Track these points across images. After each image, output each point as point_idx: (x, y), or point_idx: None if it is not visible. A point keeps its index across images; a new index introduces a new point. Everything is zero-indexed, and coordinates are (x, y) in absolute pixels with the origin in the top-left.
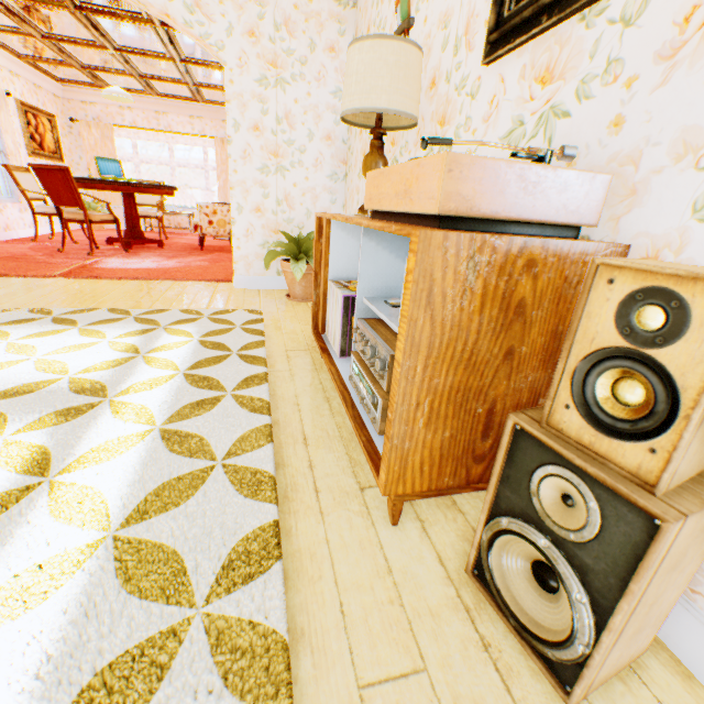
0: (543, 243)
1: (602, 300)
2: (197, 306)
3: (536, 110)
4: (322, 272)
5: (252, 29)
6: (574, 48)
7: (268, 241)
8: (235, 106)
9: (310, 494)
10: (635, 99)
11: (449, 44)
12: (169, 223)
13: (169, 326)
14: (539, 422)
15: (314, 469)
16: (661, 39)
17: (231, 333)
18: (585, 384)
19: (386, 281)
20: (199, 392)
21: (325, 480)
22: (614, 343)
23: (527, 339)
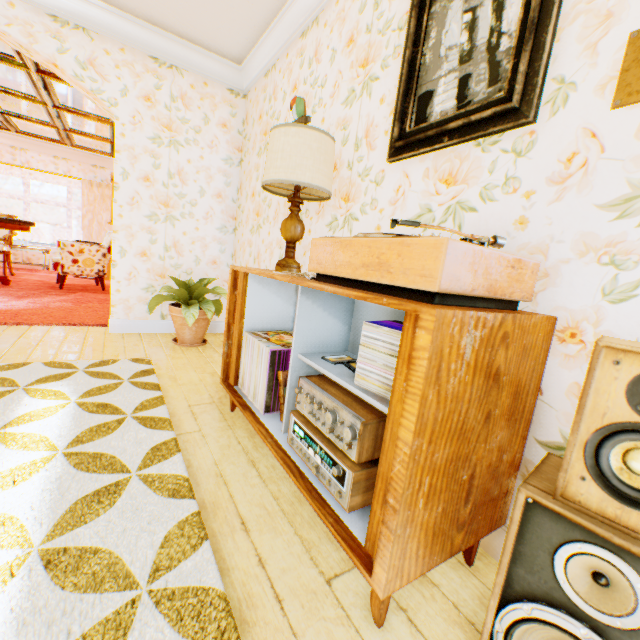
0: (513, 318)
1: (609, 378)
2: (65, 356)
3: (443, 202)
4: (237, 323)
5: (148, 95)
6: (474, 164)
7: (154, 285)
8: (126, 156)
9: (273, 607)
10: (535, 207)
11: (349, 141)
12: (16, 258)
13: (31, 385)
14: (553, 494)
15: (265, 565)
16: (550, 169)
17: (118, 389)
18: (600, 456)
19: (320, 336)
20: (90, 477)
21: (283, 579)
22: (628, 418)
23: (499, 401)
